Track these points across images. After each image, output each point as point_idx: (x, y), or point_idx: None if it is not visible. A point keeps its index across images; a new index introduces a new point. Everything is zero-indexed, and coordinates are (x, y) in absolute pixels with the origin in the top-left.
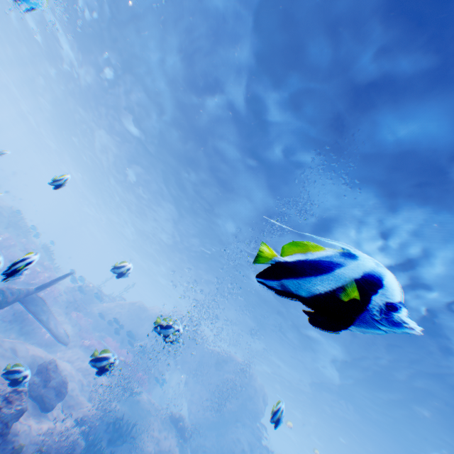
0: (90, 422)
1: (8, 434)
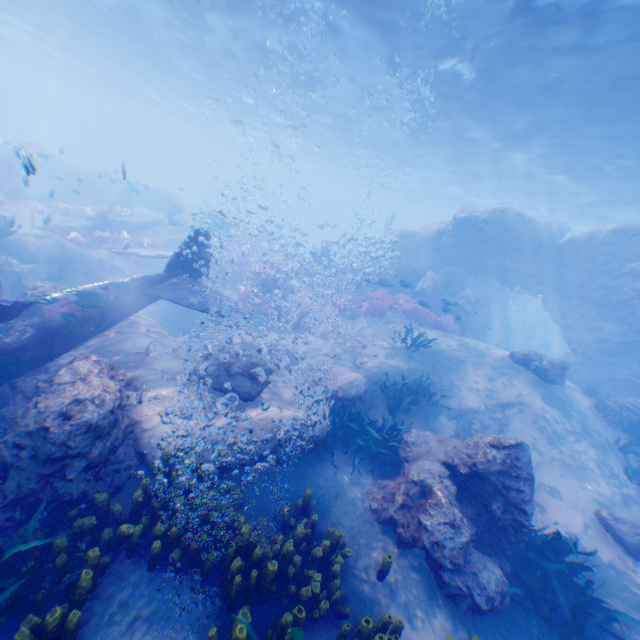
0: (345, 394)
1: (93, 453)
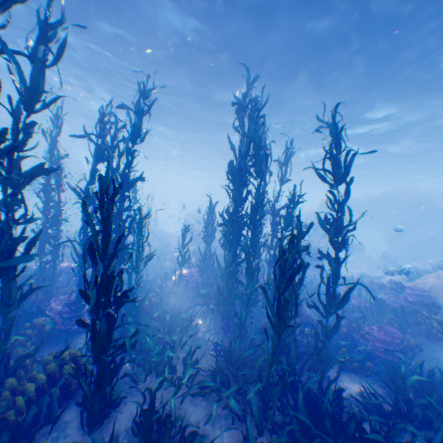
0: None
1: None
